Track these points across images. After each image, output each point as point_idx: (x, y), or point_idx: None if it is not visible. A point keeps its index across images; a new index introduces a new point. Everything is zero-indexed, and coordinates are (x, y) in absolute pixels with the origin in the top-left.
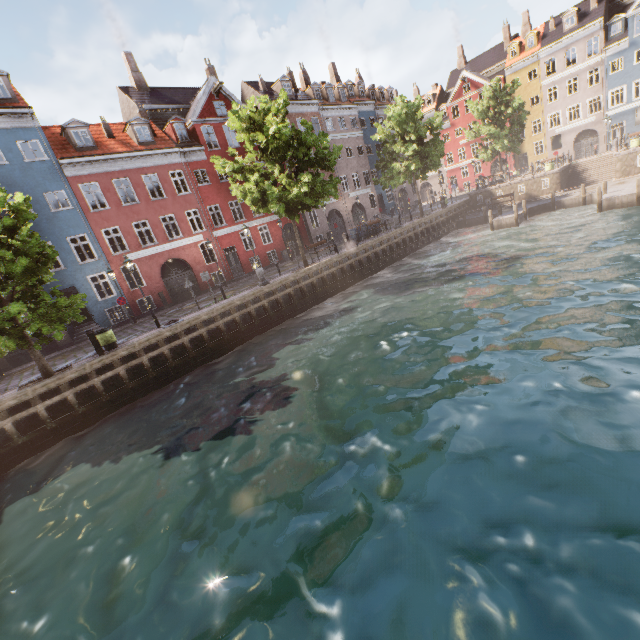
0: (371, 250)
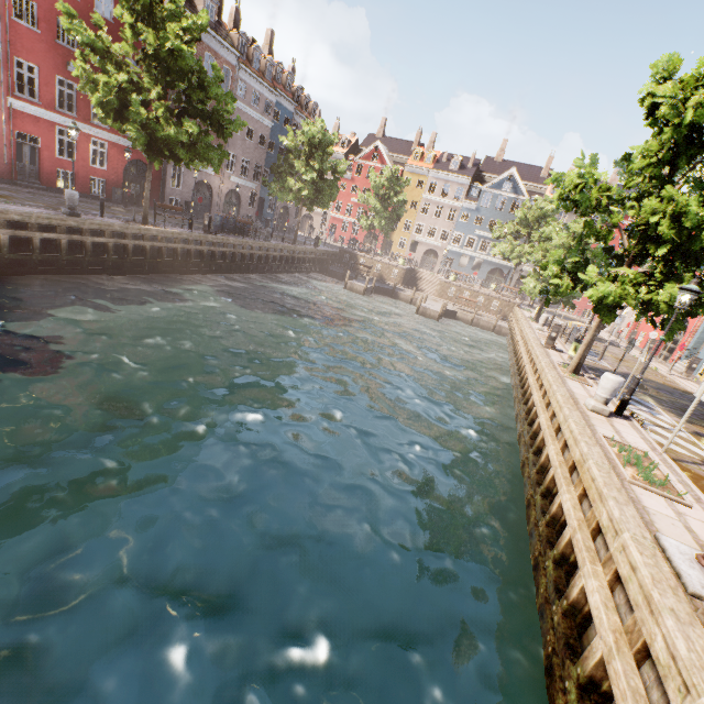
0: (231, 248)
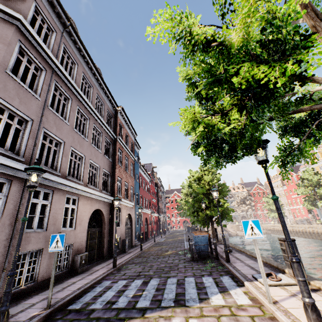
0: None
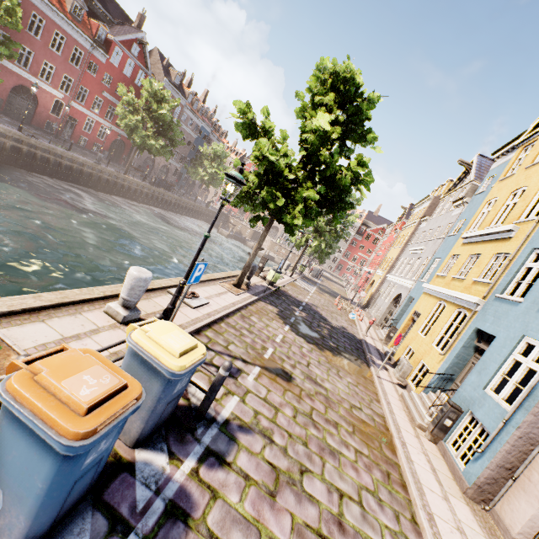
0: (162, 195)
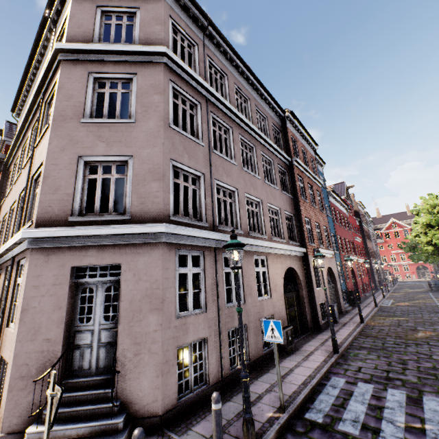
0: None
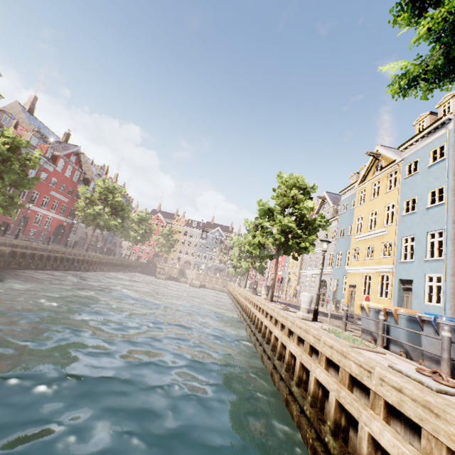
0: (112, 261)
